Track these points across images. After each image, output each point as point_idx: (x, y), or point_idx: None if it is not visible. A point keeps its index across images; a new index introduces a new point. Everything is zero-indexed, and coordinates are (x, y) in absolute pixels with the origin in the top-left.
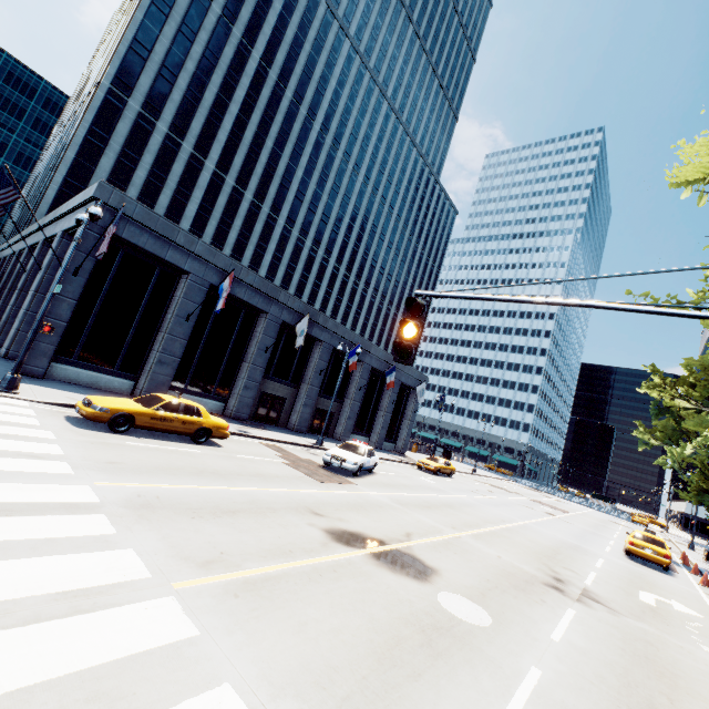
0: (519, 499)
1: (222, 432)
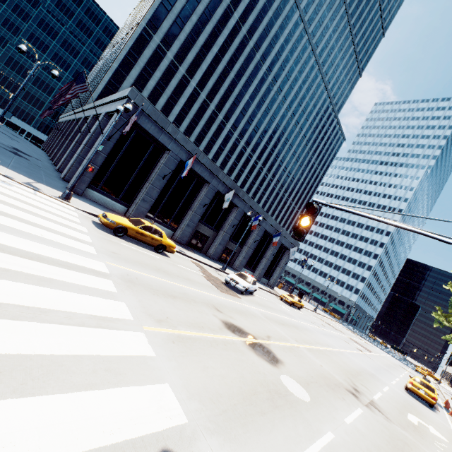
0: (341, 335)
1: (171, 249)
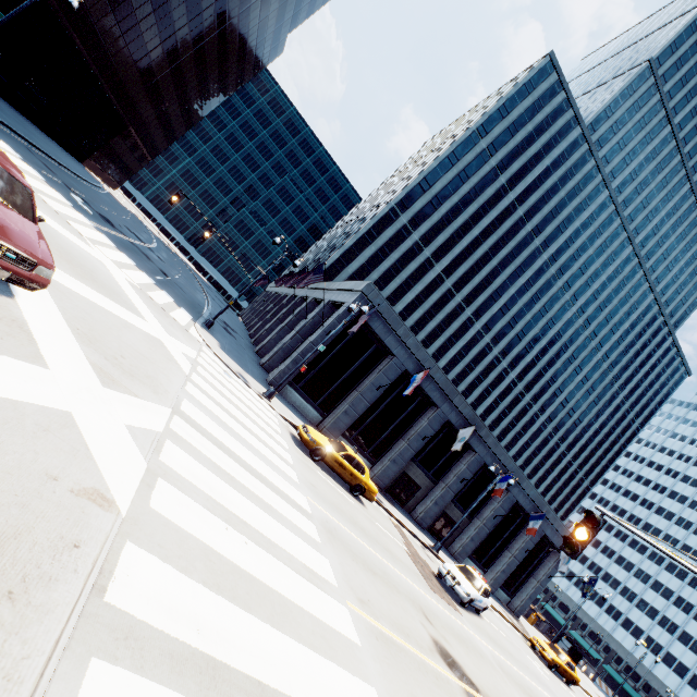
0: None
1: (371, 495)
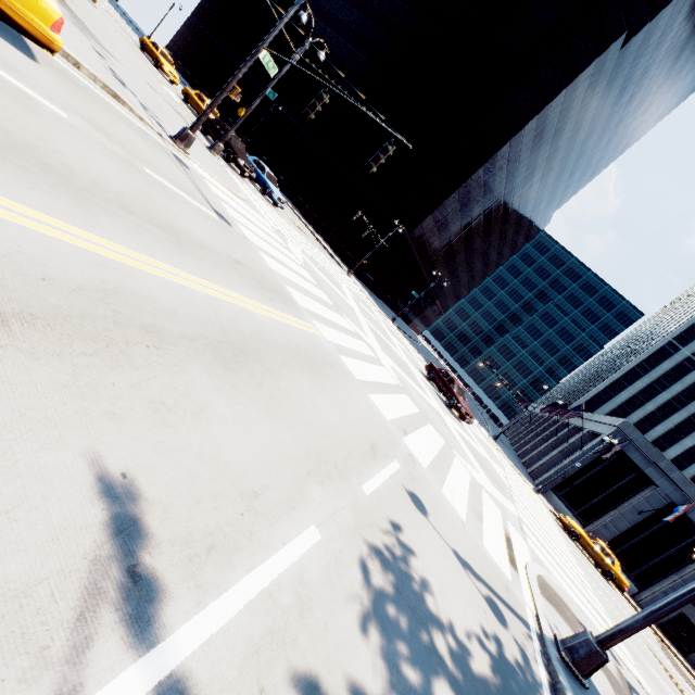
0: None
1: (621, 584)
